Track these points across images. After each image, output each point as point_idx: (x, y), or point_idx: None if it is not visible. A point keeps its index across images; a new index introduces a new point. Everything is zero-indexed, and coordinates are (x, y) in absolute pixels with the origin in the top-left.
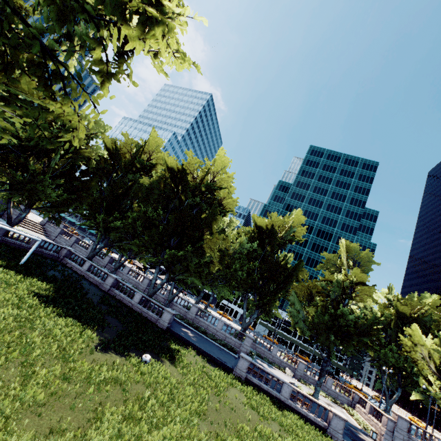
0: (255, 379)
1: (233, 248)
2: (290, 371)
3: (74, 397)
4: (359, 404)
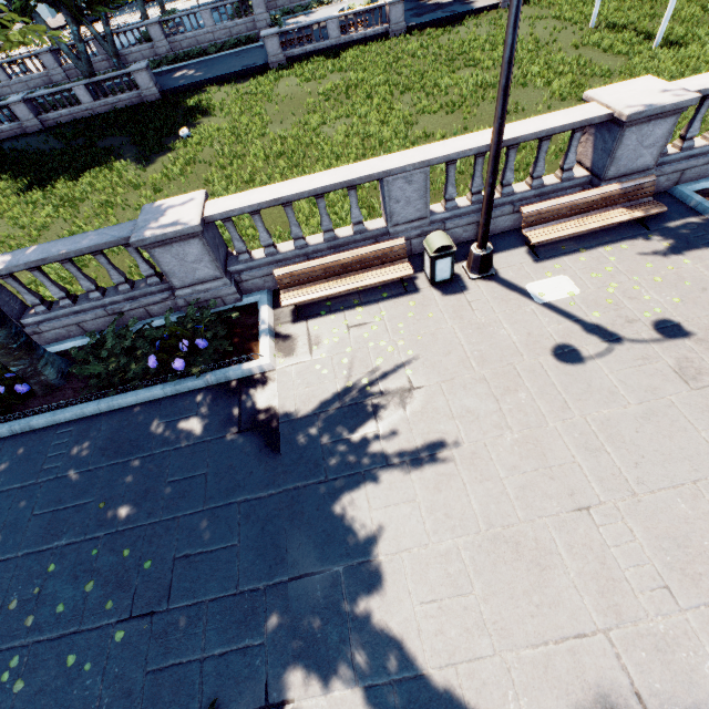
0: (296, 50)
1: None
2: None
3: (180, 192)
4: None
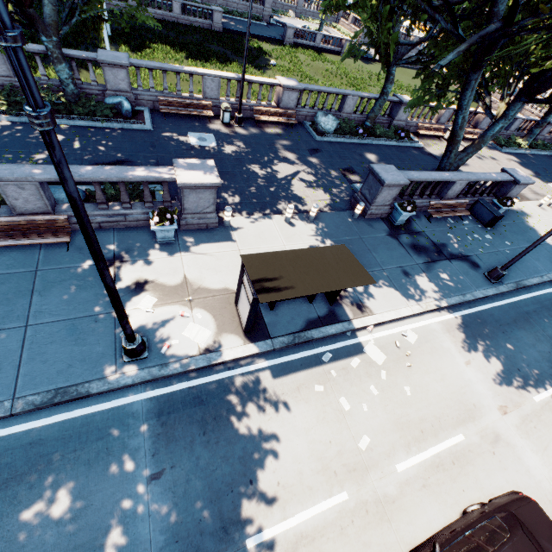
0: (299, 40)
1: None
2: (293, 13)
3: None
4: (342, 19)
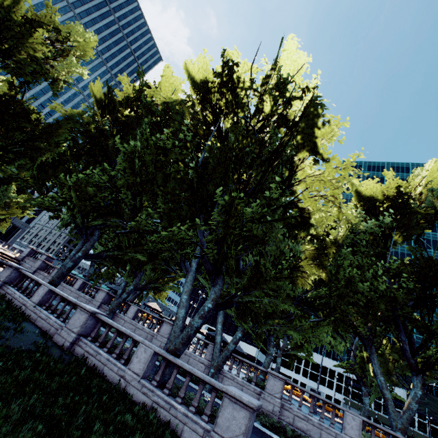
0: None
1: (332, 237)
2: None
3: None
4: None
